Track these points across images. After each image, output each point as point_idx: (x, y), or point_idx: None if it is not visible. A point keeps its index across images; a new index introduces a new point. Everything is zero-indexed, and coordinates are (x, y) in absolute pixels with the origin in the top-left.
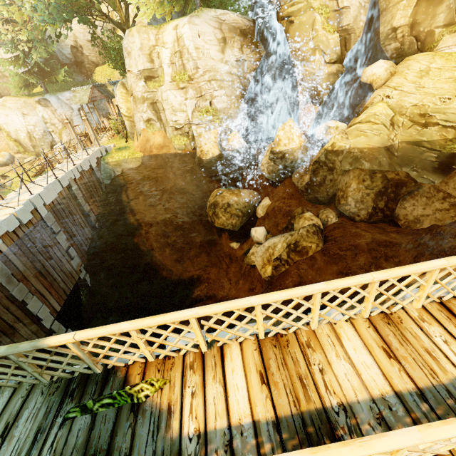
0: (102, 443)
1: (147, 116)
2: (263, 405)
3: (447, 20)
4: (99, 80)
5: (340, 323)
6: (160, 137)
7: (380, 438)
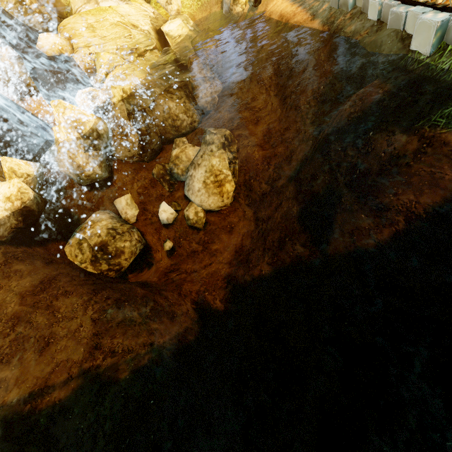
0: None
1: None
2: None
3: None
4: None
5: None
6: None
7: None
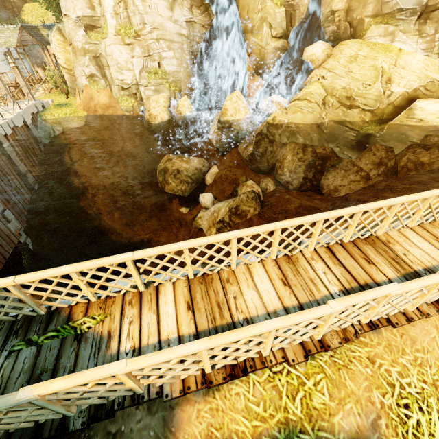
0: (48, 365)
1: (89, 71)
2: (188, 325)
3: (375, 11)
4: (29, 21)
5: (254, 264)
6: (106, 96)
7: (256, 326)
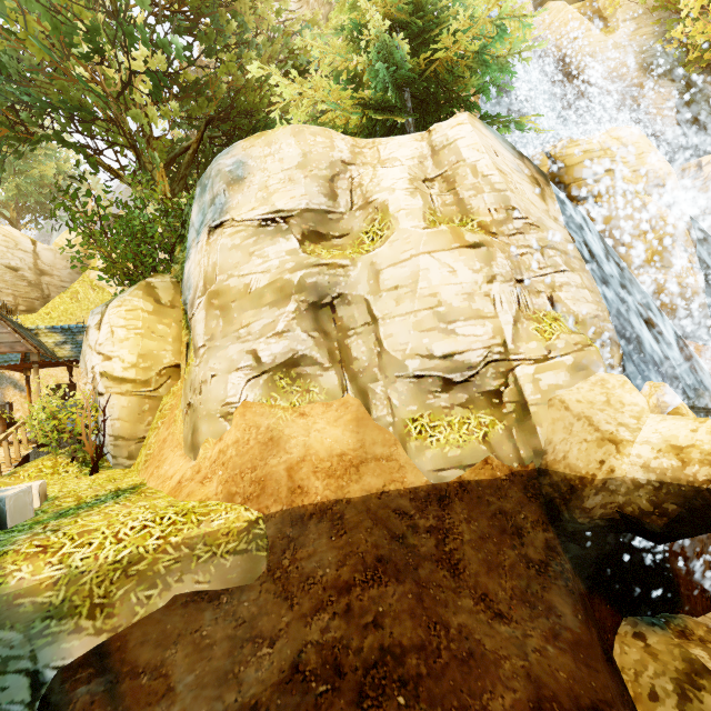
0: None
1: (284, 347)
2: None
3: None
4: None
5: None
6: (337, 426)
7: None
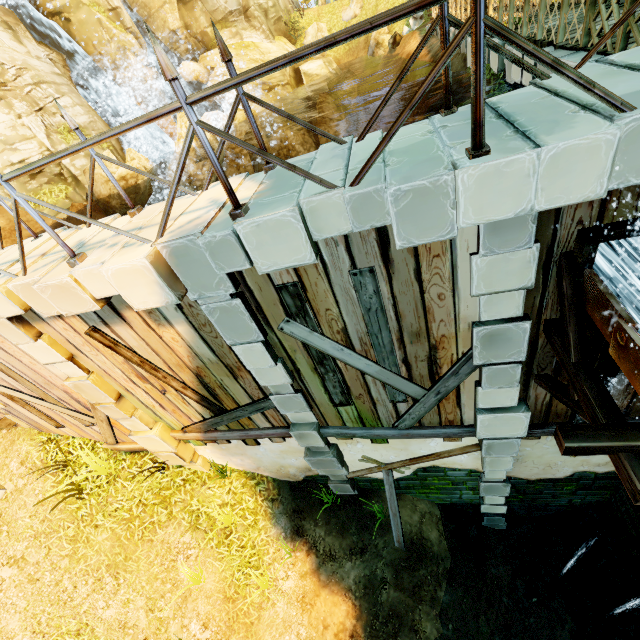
0: None
1: None
2: None
3: (209, 21)
4: None
5: None
6: None
7: None
